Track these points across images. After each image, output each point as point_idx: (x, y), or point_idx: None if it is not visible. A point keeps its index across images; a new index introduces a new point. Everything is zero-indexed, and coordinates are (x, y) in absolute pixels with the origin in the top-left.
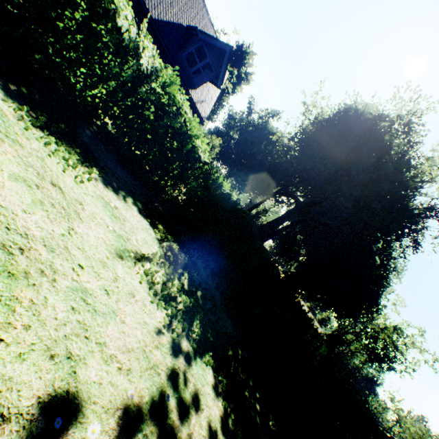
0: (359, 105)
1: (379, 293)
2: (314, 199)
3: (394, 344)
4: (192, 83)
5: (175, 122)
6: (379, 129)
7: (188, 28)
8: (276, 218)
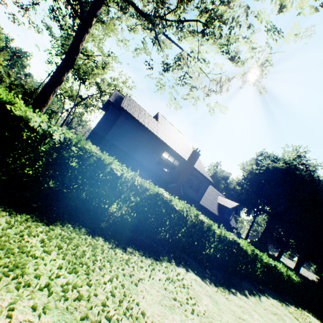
0: (273, 165)
1: None
2: (279, 210)
3: None
4: (229, 220)
5: (290, 278)
6: (290, 169)
7: (220, 204)
8: (264, 229)
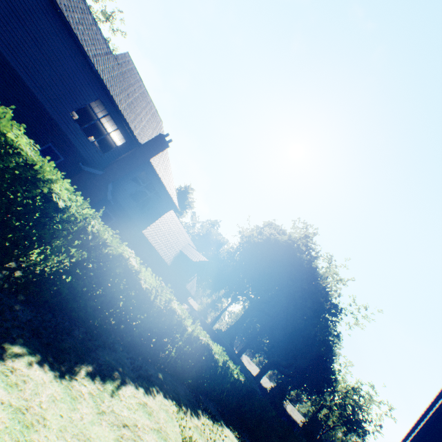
0: (276, 237)
1: (332, 361)
2: (264, 298)
3: (358, 406)
4: (187, 281)
5: (228, 373)
6: (292, 249)
7: (182, 253)
8: (238, 319)
